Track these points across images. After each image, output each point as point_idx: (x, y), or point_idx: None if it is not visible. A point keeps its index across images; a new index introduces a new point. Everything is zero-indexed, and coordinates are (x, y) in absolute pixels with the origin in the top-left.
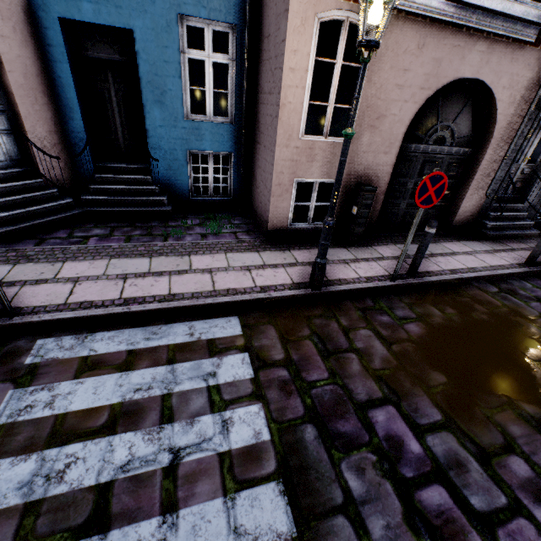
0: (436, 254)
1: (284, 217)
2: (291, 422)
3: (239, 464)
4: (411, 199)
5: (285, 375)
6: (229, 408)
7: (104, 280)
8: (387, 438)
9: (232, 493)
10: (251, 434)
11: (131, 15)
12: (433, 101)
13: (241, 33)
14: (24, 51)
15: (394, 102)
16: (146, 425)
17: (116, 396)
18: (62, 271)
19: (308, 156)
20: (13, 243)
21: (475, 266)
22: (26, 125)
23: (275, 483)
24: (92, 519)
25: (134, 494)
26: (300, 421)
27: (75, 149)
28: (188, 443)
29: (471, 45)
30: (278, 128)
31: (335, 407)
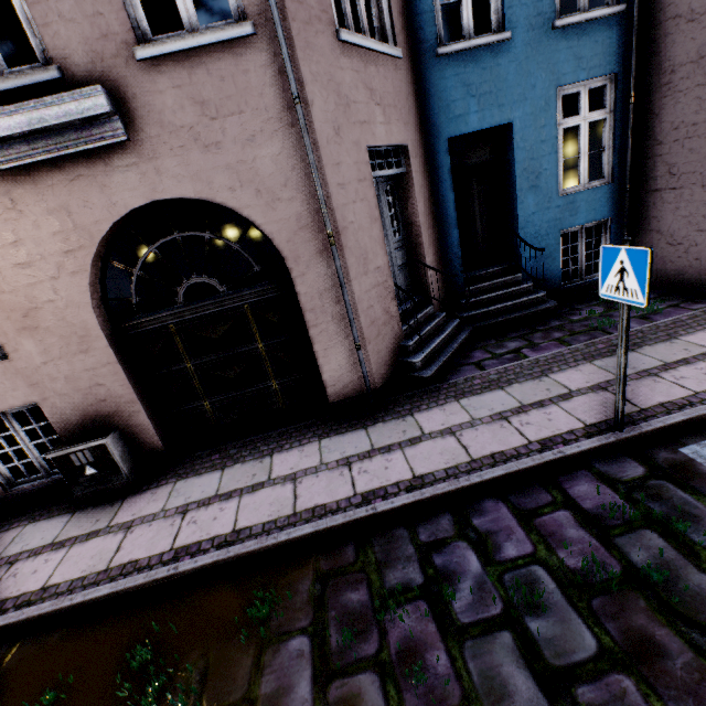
0: None
1: None
2: None
3: None
4: None
5: None
6: None
7: (632, 381)
8: None
9: None
10: None
11: (511, 109)
12: None
13: (621, 79)
14: (423, 180)
15: None
16: None
17: None
18: (565, 384)
19: None
20: (455, 373)
21: None
22: (425, 252)
23: None
24: None
25: None
26: None
27: (449, 266)
28: None
29: None
30: None
31: None
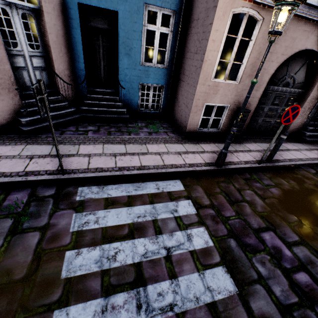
0: (279, 150)
1: (196, 125)
2: (222, 237)
3: (201, 257)
4: (265, 117)
5: (213, 213)
6: (188, 228)
7: (104, 156)
8: (273, 247)
9: (201, 270)
10: (203, 242)
11: (118, 3)
12: (285, 62)
13: (178, 16)
14: (58, 21)
15: (266, 62)
16: (149, 235)
17: (129, 219)
18: (80, 150)
19: (214, 91)
20: (47, 133)
21: (302, 158)
22: (55, 65)
23: (221, 267)
24: (136, 279)
25: (153, 269)
26: (226, 237)
27: (78, 79)
28: (172, 245)
29: (313, 30)
30: (200, 74)
31: (242, 231)
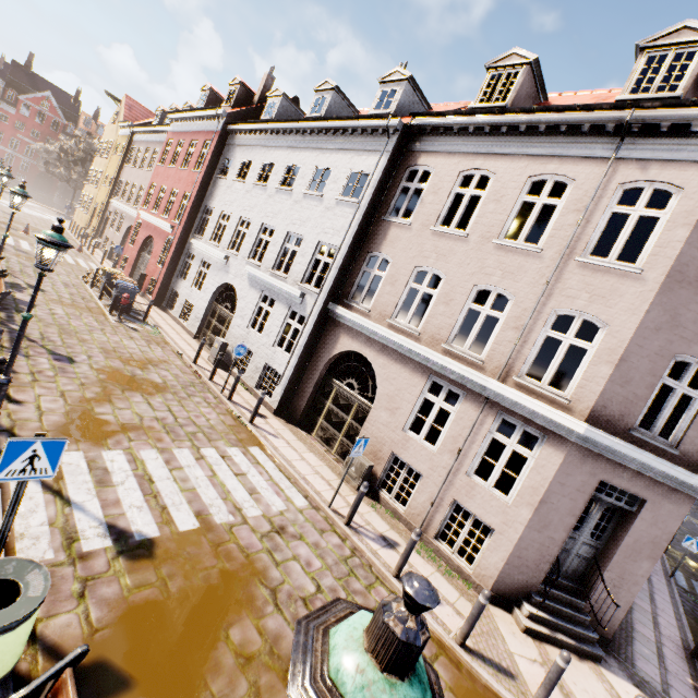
0: None
1: None
2: None
3: None
4: None
5: None
6: None
7: None
8: None
9: None
10: None
11: None
12: None
13: None
14: None
15: None
16: None
17: None
18: None
19: None
20: None
21: None
22: None
23: None
24: None
25: None
26: None
27: None
28: None
29: None
30: None
31: None
